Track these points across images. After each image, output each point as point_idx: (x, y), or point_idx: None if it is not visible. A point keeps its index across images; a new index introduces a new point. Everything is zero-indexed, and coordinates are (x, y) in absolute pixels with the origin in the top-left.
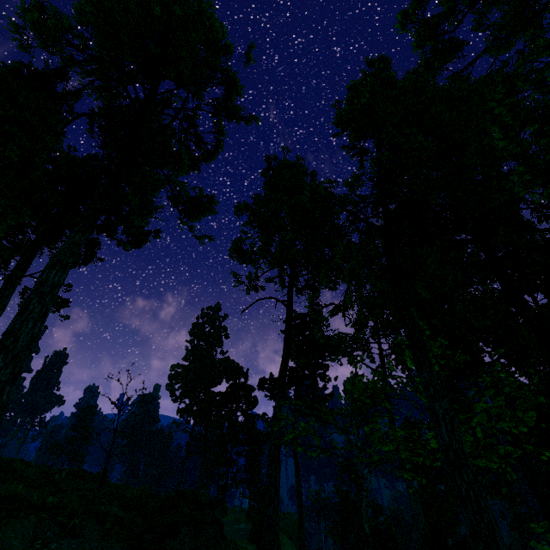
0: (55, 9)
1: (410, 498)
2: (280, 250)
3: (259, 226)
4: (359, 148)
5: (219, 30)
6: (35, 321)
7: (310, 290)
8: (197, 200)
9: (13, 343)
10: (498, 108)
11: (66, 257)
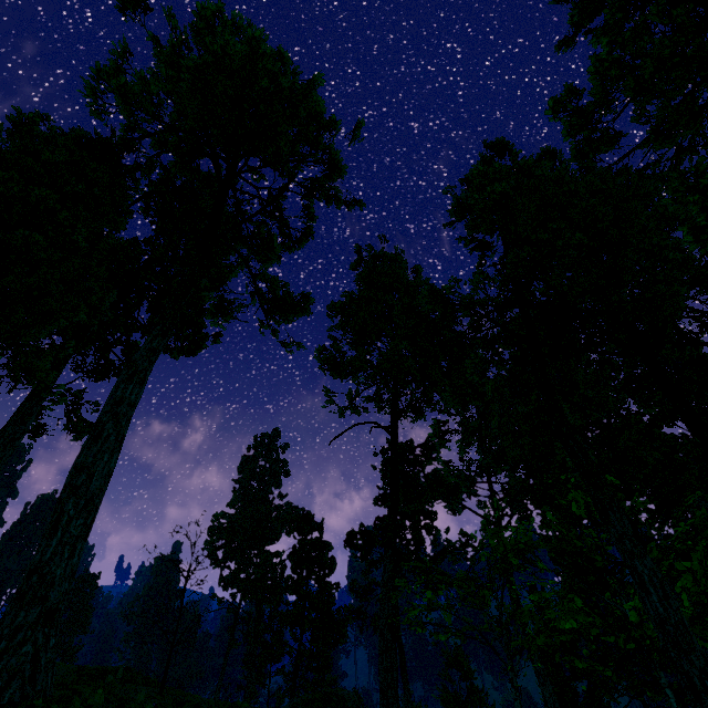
0: (143, 74)
1: (546, 702)
2: (385, 361)
3: (355, 331)
4: (480, 241)
5: (321, 104)
6: (111, 453)
7: (414, 412)
8: (290, 298)
9: (85, 482)
10: (672, 206)
11: (144, 368)
